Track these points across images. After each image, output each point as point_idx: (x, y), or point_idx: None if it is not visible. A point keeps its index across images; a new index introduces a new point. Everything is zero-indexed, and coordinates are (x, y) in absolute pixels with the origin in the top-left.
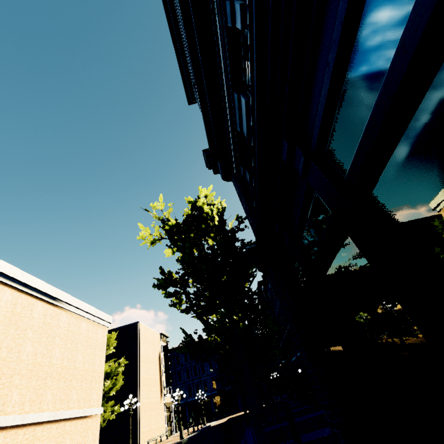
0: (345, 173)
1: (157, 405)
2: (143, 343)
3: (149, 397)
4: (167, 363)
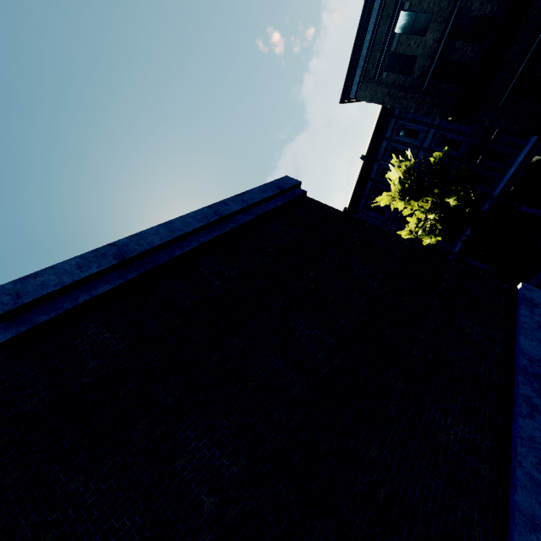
0: None
1: None
2: None
3: None
4: None
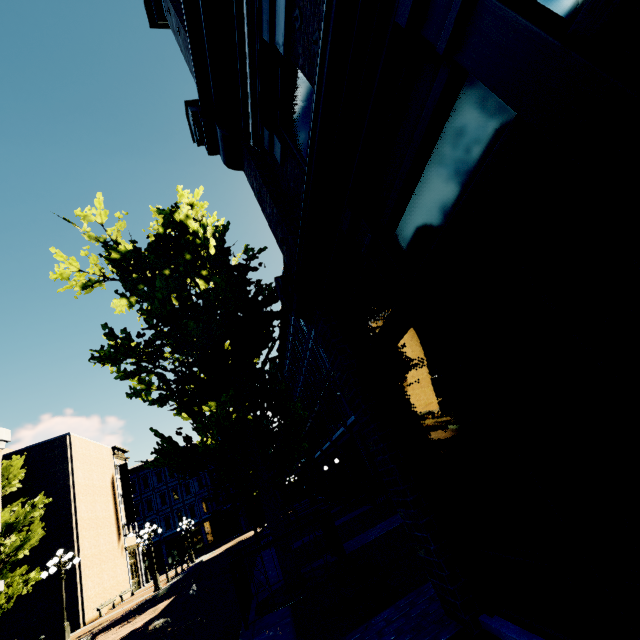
0: (574, 2)
1: (113, 553)
2: (80, 466)
3: (97, 545)
4: (127, 489)
